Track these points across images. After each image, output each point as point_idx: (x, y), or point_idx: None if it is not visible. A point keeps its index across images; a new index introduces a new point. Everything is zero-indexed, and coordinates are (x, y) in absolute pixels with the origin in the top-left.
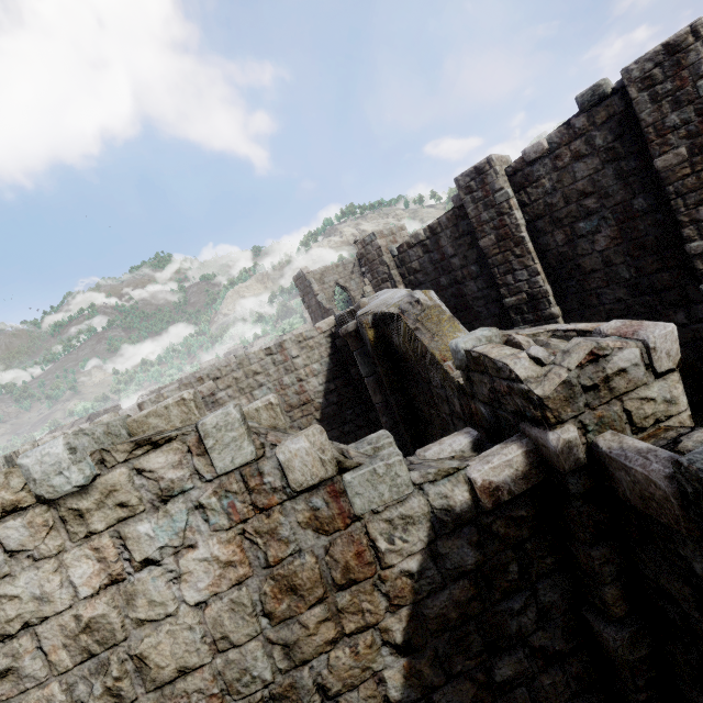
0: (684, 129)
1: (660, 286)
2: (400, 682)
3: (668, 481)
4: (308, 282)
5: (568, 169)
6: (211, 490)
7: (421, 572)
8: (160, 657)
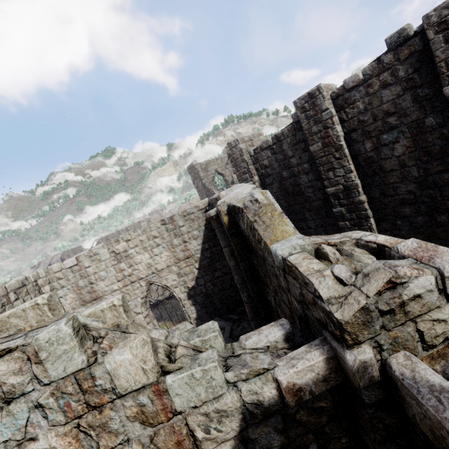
0: None
1: (441, 183)
2: None
3: None
4: (196, 171)
5: (377, 95)
6: (48, 392)
7: None
8: None
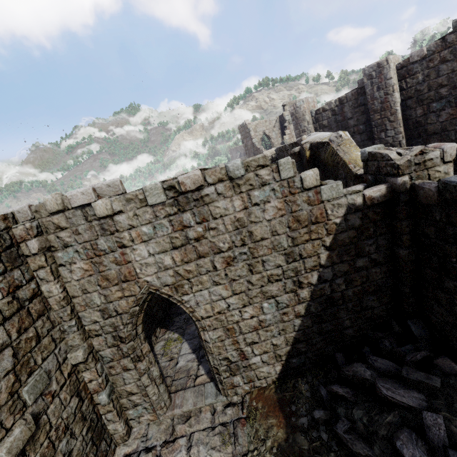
0: None
1: None
2: (325, 259)
3: (435, 188)
4: (248, 130)
5: (435, 69)
6: (278, 184)
7: (340, 224)
8: (257, 233)
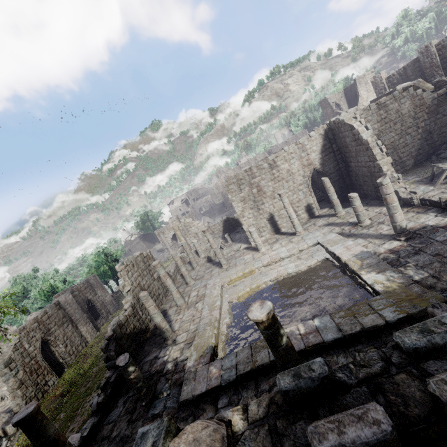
0: None
1: None
2: (426, 117)
3: None
4: (328, 102)
5: None
6: (408, 96)
7: (430, 104)
8: (403, 112)
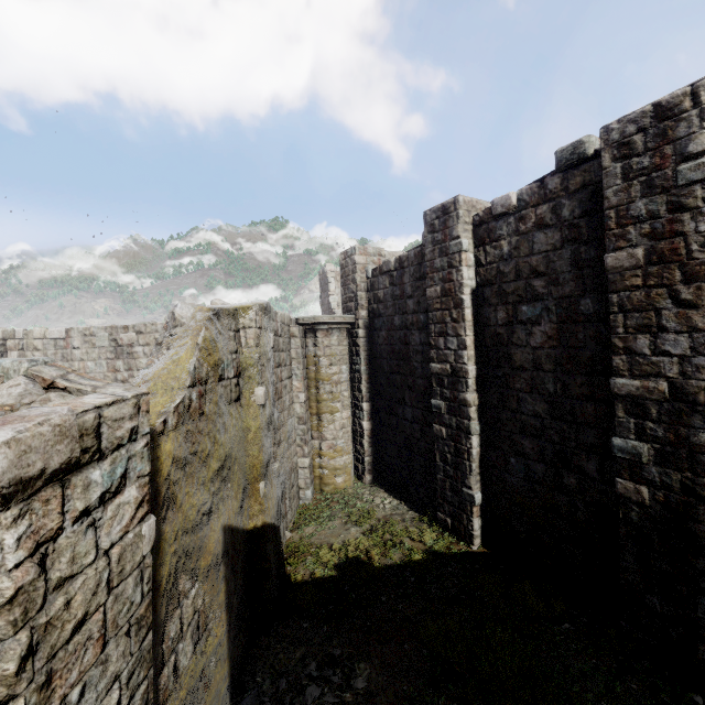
0: (649, 224)
1: (582, 417)
2: None
3: None
4: (327, 280)
5: (528, 237)
6: None
7: None
8: None
